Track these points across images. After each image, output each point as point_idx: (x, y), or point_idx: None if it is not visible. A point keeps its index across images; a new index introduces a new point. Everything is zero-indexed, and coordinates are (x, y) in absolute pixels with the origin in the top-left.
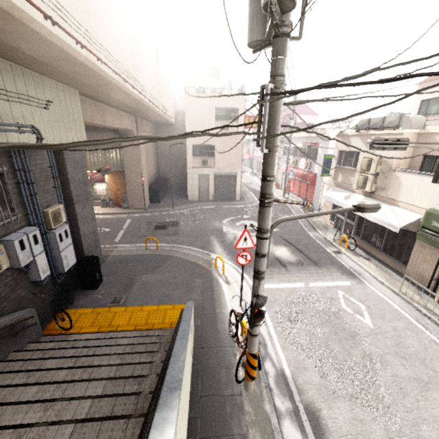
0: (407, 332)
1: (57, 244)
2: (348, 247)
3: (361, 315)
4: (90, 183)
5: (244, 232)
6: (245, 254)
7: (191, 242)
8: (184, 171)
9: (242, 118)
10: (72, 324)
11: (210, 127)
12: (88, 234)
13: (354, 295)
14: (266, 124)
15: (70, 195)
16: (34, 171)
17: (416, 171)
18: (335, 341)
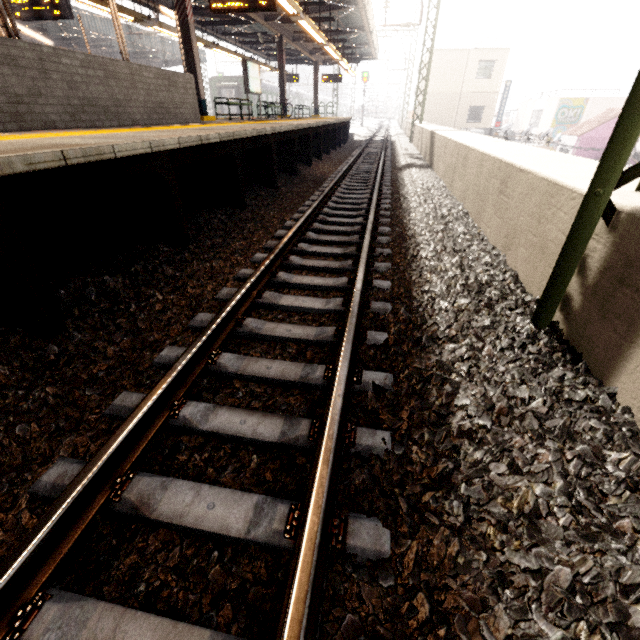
0: None
1: None
2: None
3: None
4: None
5: None
6: None
7: None
8: None
9: None
10: None
11: None
12: None
13: None
14: None
15: None
16: None
17: None
18: None
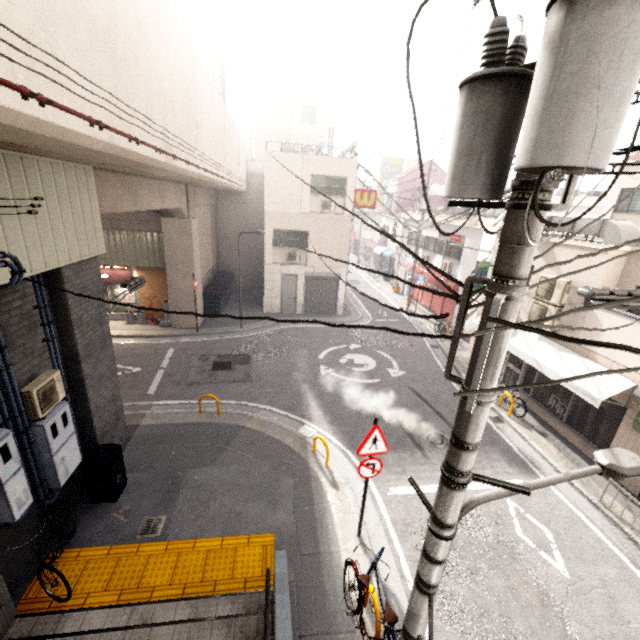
0: (623, 587)
1: (48, 444)
2: (512, 409)
3: (549, 551)
4: (109, 313)
5: (374, 430)
6: (373, 462)
7: (272, 397)
8: (258, 263)
9: (351, 192)
10: (71, 584)
11: (302, 204)
12: (104, 404)
13: (532, 508)
14: (483, 367)
15: (74, 349)
16: (7, 322)
17: (627, 314)
18: (516, 610)
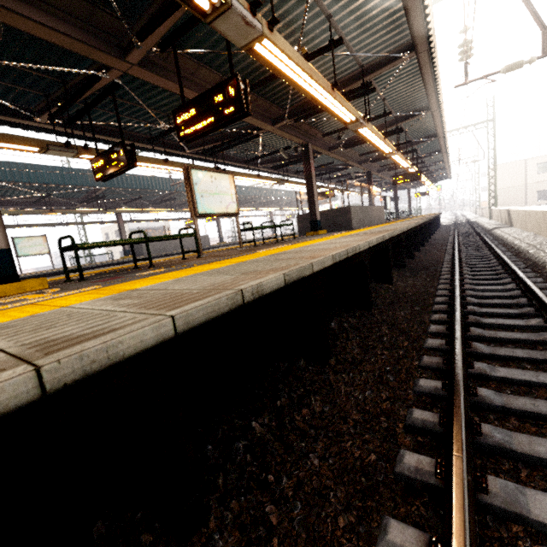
0: None
1: None
2: None
3: None
4: None
5: None
6: None
7: None
8: None
9: None
10: None
11: None
12: None
13: None
14: None
15: None
16: None
17: None
18: None
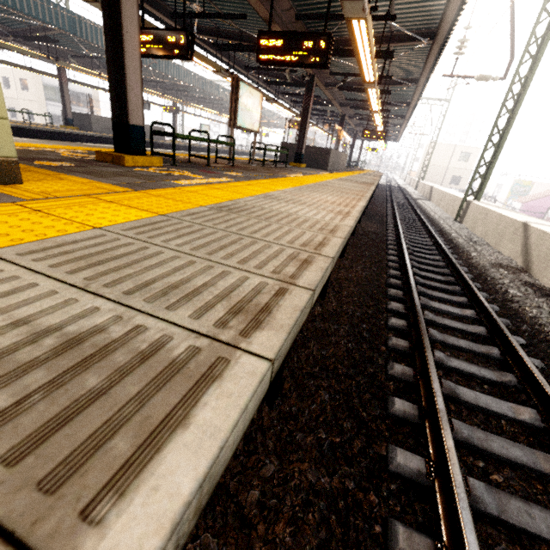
0: None
1: None
2: None
3: None
4: None
5: None
6: None
7: None
8: None
9: None
10: None
11: None
12: None
13: None
14: None
15: None
16: None
17: None
18: None
